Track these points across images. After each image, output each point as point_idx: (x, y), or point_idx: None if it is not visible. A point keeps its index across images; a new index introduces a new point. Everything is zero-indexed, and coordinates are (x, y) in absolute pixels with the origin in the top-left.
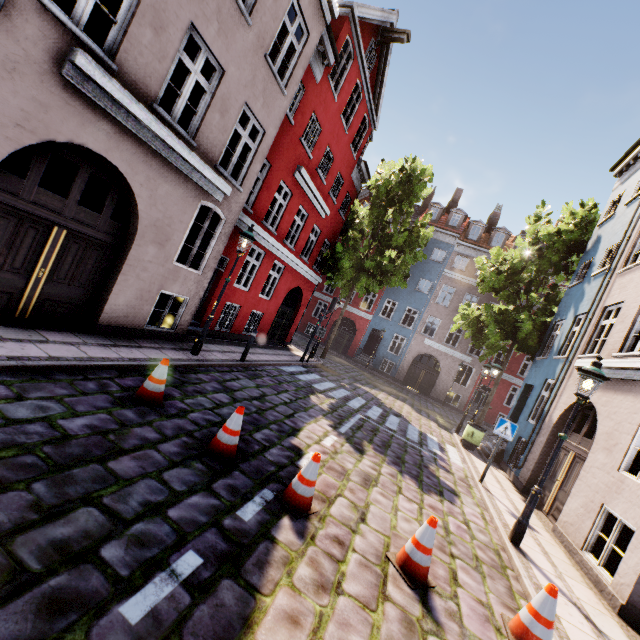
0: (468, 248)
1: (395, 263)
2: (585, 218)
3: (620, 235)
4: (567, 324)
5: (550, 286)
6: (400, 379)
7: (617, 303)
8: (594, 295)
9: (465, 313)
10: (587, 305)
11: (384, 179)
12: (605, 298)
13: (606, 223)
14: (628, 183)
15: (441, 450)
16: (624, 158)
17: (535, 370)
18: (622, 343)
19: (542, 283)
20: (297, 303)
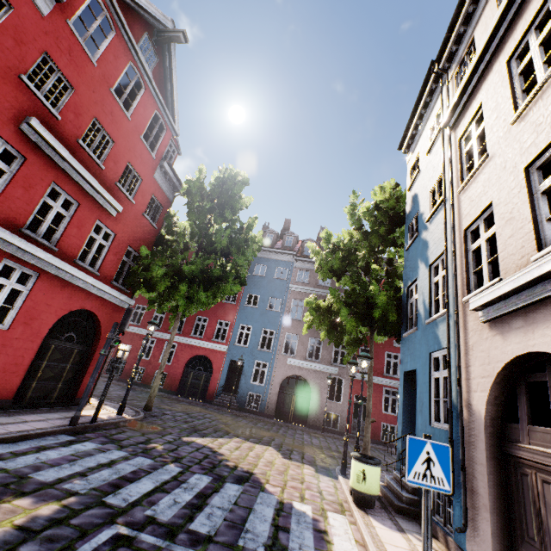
0: (306, 262)
1: (224, 266)
2: (393, 197)
3: (437, 172)
4: (423, 280)
5: (386, 262)
6: (271, 413)
7: (481, 213)
8: (441, 232)
9: (313, 307)
10: (438, 246)
11: (195, 180)
12: (459, 222)
13: (415, 182)
14: (419, 145)
15: (318, 544)
16: (406, 132)
17: (409, 350)
18: (535, 238)
19: (378, 262)
20: (95, 336)
